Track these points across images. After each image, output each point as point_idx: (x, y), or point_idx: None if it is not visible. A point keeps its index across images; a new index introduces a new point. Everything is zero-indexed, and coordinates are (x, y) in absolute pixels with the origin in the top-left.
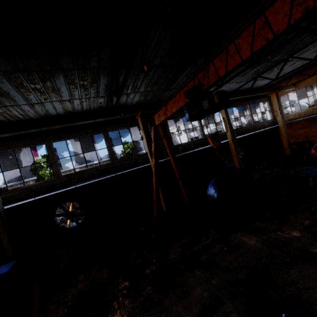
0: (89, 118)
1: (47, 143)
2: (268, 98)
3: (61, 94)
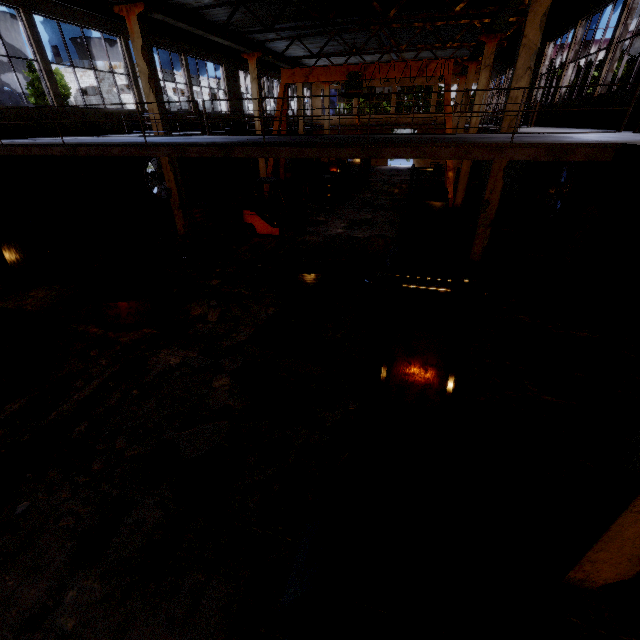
0: (224, 36)
1: (124, 38)
2: (311, 86)
3: None
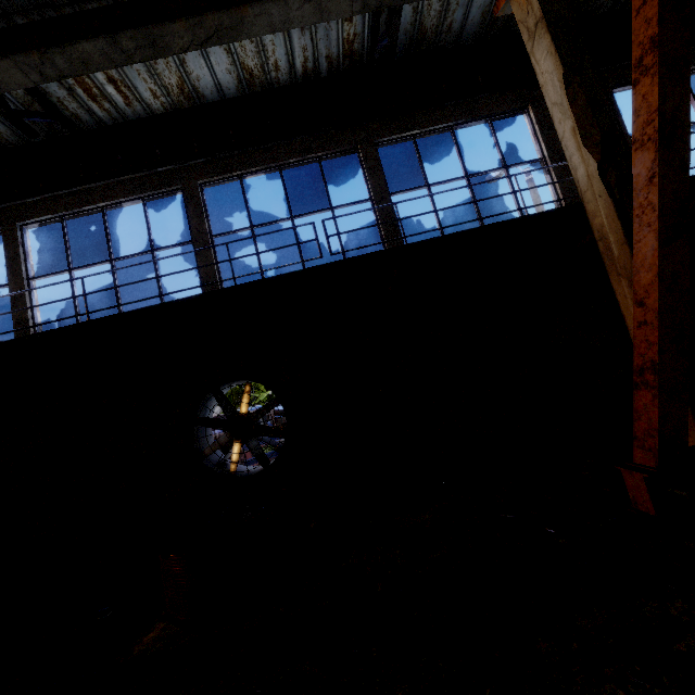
0: None
1: (188, 185)
2: None
3: None
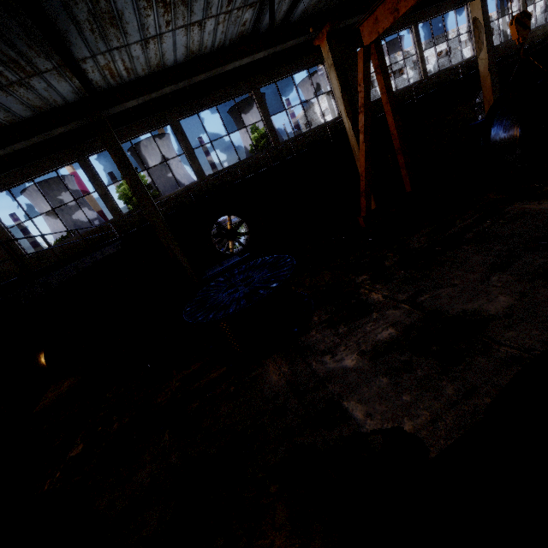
0: (246, 52)
1: (173, 122)
2: None
3: (193, 6)
